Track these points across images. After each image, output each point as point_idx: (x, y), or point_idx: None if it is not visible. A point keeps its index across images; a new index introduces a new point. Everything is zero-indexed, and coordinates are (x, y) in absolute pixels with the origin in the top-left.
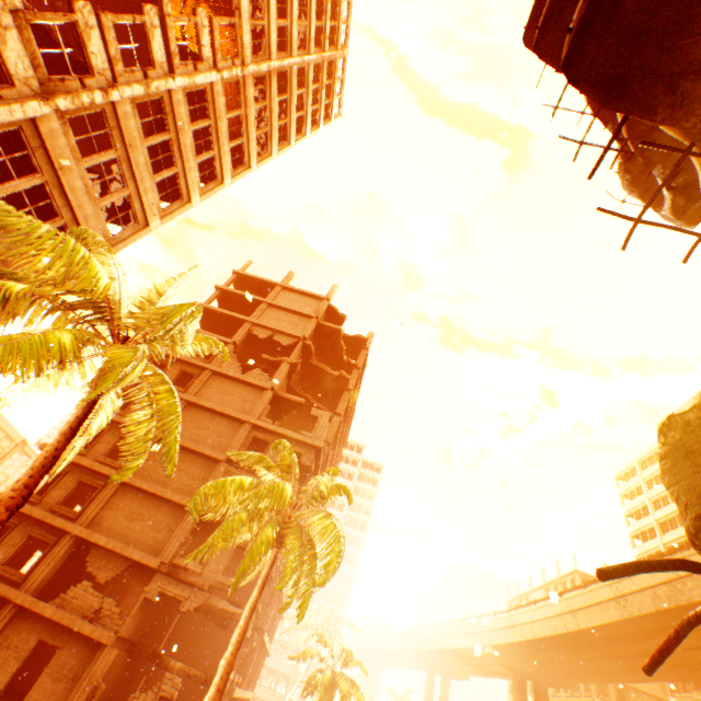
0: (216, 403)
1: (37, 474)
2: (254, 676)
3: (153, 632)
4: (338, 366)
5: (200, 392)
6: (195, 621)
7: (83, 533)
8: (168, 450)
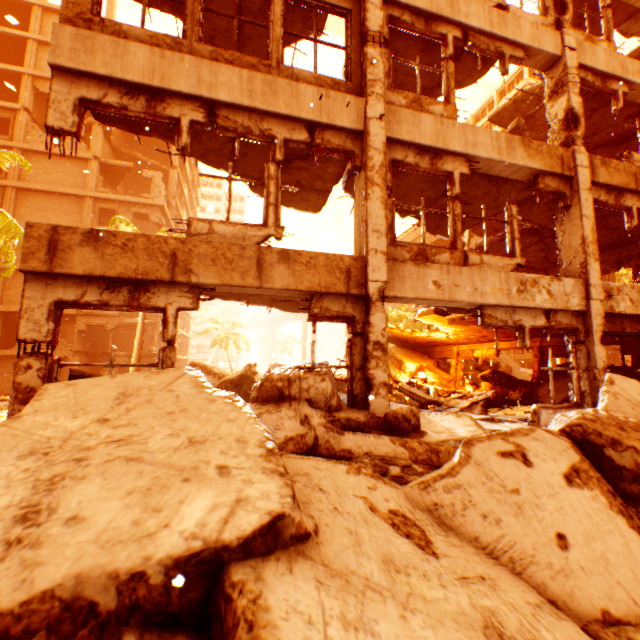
0: (47, 184)
1: None
2: (184, 350)
3: (99, 346)
4: None
5: (23, 176)
6: (126, 335)
7: (3, 309)
8: None
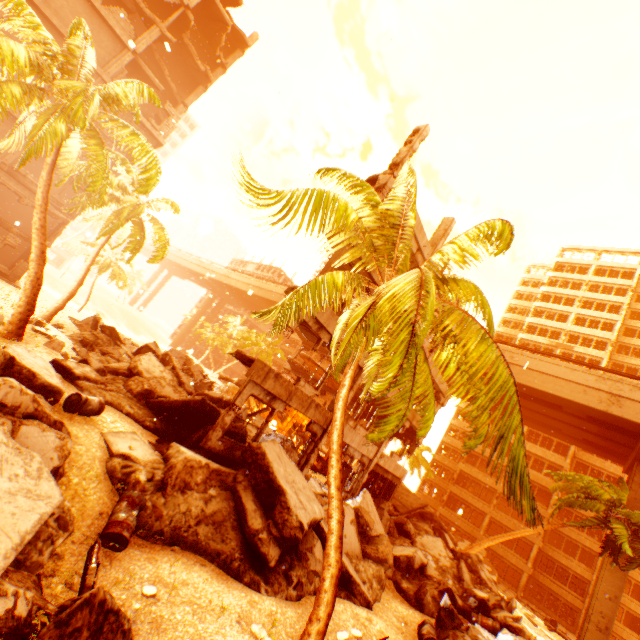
0: (66, 25)
1: (47, 203)
2: None
3: None
4: (208, 50)
5: None
6: (1, 188)
7: None
8: (101, 195)
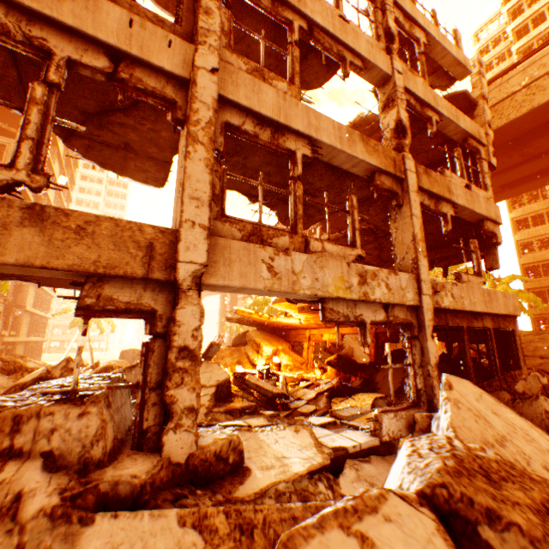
0: None
1: None
2: (38, 331)
3: None
4: None
5: None
6: None
7: None
8: None
